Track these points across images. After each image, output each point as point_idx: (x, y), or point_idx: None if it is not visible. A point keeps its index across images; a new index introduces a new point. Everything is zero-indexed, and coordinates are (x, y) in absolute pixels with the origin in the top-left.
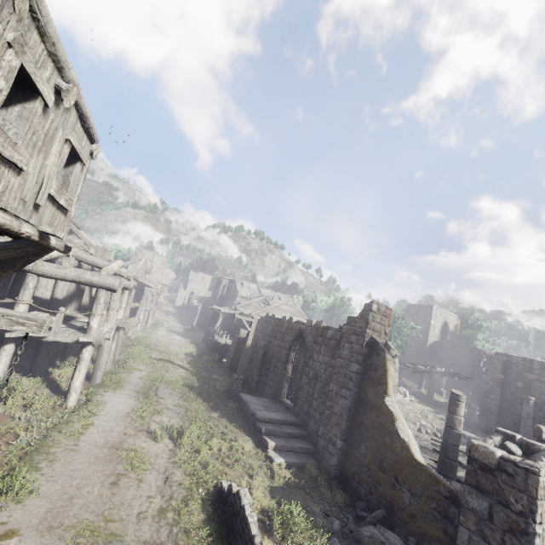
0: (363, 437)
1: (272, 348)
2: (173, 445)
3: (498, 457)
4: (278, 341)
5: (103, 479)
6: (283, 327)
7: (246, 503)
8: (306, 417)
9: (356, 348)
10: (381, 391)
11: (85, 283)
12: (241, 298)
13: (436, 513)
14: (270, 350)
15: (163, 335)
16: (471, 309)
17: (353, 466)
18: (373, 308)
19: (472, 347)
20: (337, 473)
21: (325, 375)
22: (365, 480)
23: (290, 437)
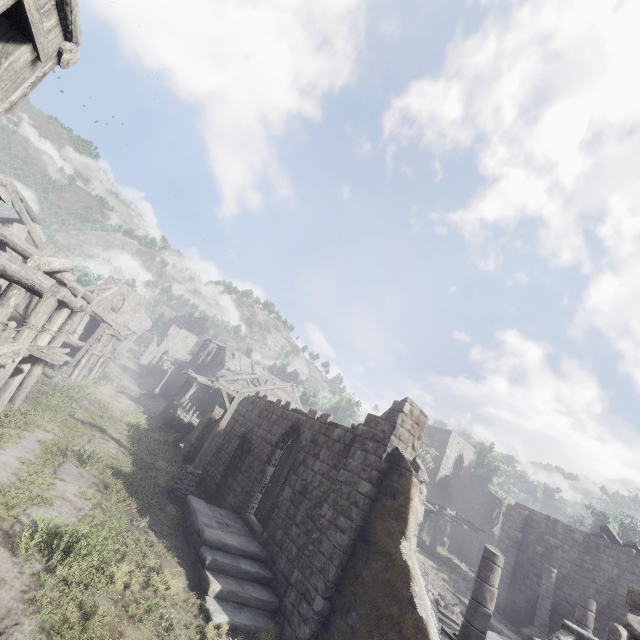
0: (357, 598)
1: (253, 440)
2: (43, 566)
3: None
4: (262, 432)
5: None
6: (274, 413)
7: None
8: (276, 550)
9: (372, 460)
10: (398, 530)
11: None
12: (227, 371)
13: None
14: (248, 442)
15: (106, 394)
16: (490, 445)
17: None
18: (405, 409)
19: (487, 490)
20: None
21: (319, 490)
22: None
23: (247, 578)
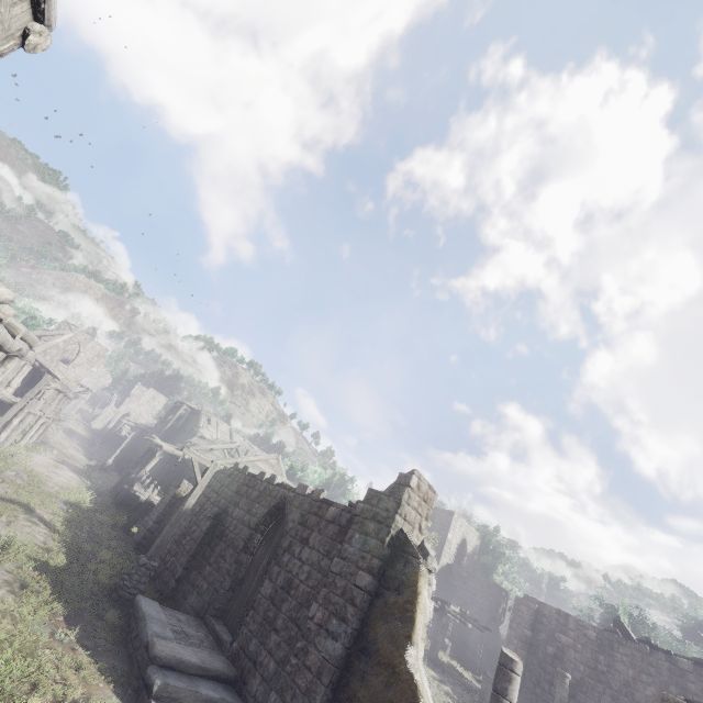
0: None
1: (227, 522)
2: None
3: None
4: (239, 512)
5: None
6: (255, 489)
7: None
8: (248, 666)
9: (372, 545)
10: (403, 633)
11: None
12: (200, 439)
13: None
14: (221, 524)
15: (41, 463)
16: (495, 528)
17: None
18: (412, 482)
19: (492, 581)
20: None
21: (307, 585)
22: None
23: None
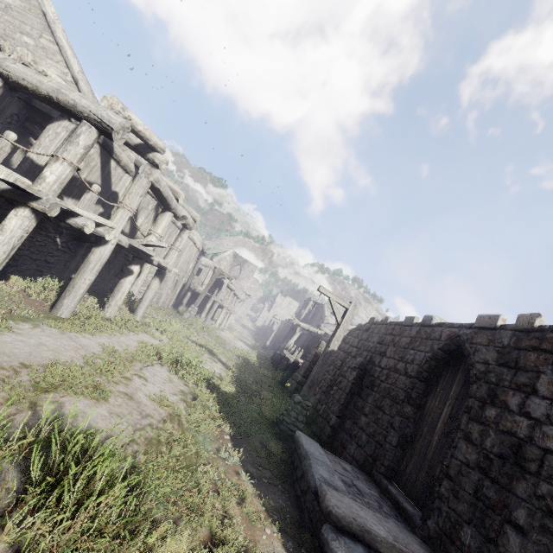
0: None
1: (375, 372)
2: None
3: None
4: (388, 361)
5: None
6: (404, 335)
7: None
8: None
9: None
10: None
11: (65, 105)
12: None
13: None
14: (369, 374)
15: (225, 335)
16: None
17: None
18: None
19: None
20: None
21: None
22: None
23: None
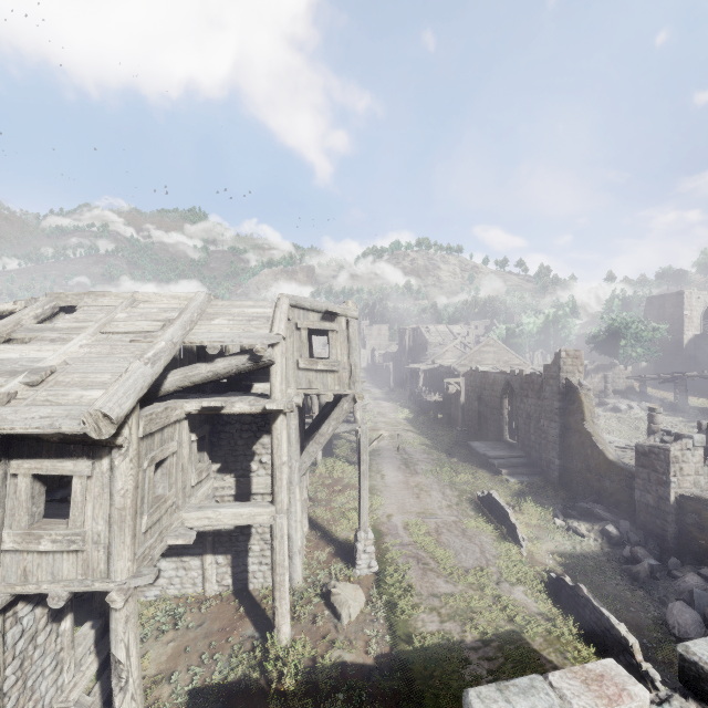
0: (573, 454)
1: (485, 399)
2: (437, 480)
3: (650, 446)
4: (488, 392)
5: (411, 497)
6: (489, 379)
7: (495, 496)
8: (529, 449)
9: (555, 390)
10: (580, 419)
11: None
12: (432, 346)
13: (625, 488)
14: (483, 401)
15: (373, 406)
16: None
17: (571, 474)
18: (562, 356)
19: None
20: (560, 482)
21: (536, 414)
22: (580, 481)
23: (519, 465)
